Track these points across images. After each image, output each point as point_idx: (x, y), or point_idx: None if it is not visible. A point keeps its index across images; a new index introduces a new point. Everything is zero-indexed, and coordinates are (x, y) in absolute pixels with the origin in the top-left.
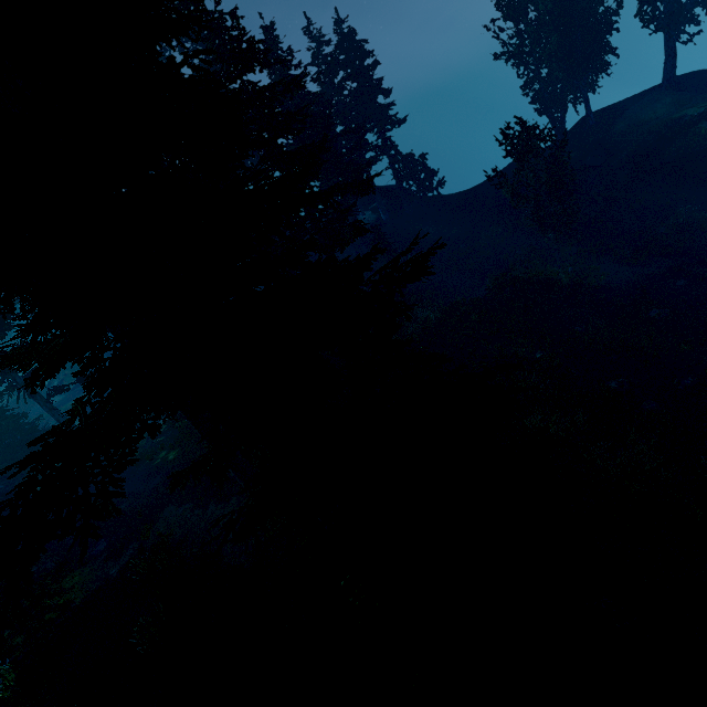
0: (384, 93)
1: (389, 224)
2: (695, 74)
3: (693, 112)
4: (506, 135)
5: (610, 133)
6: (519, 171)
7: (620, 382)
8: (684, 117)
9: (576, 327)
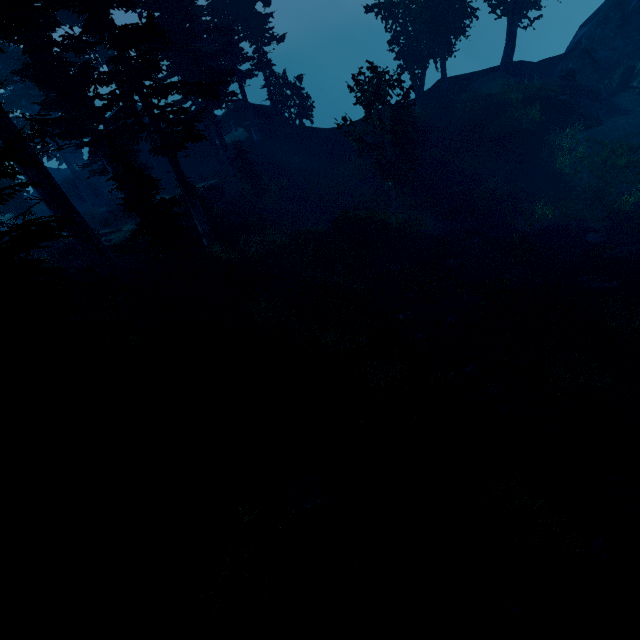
0: (264, 0)
1: (260, 146)
2: (526, 64)
3: (514, 96)
4: (359, 74)
5: (456, 100)
6: (368, 114)
7: (406, 315)
8: (507, 99)
9: (391, 266)
